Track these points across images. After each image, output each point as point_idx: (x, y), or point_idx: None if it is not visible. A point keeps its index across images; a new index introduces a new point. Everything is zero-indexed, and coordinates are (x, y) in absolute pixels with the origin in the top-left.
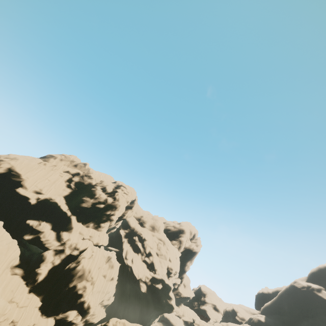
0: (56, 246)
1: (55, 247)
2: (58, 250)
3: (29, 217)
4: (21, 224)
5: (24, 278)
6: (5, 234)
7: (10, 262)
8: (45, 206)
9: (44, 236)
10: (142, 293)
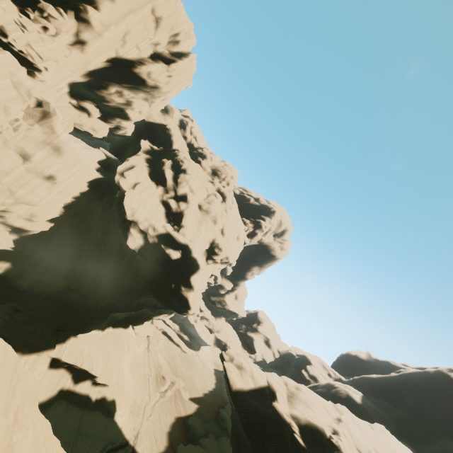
0: None
1: None
2: None
3: None
4: None
5: None
6: None
7: None
8: None
9: None
10: (133, 254)
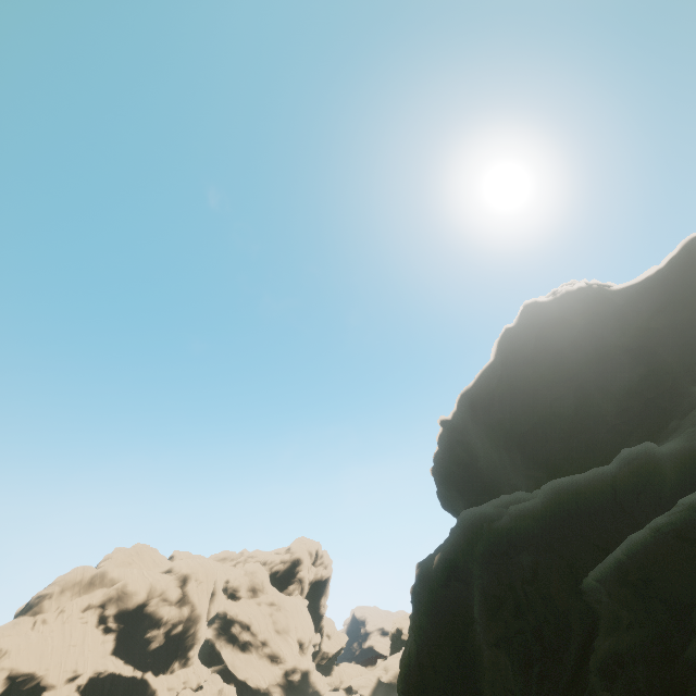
0: None
1: None
2: None
3: None
4: None
5: None
6: None
7: None
8: (96, 691)
9: None
10: None
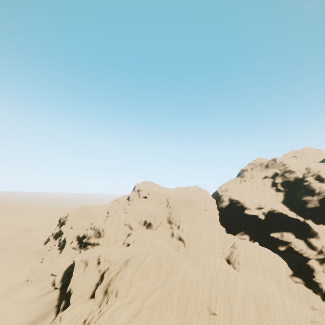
0: (315, 255)
1: (314, 256)
2: (320, 259)
3: (269, 230)
4: (267, 237)
5: (307, 286)
6: (265, 250)
7: (285, 273)
8: (273, 218)
9: (294, 246)
10: None
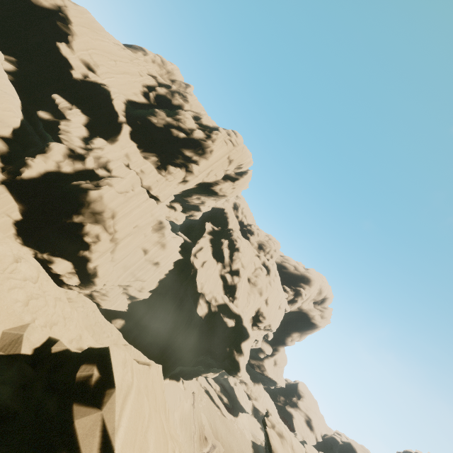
0: (76, 147)
1: (72, 146)
2: (76, 153)
3: (61, 93)
4: (47, 99)
5: (4, 159)
6: (5, 81)
7: None
8: (91, 91)
9: (66, 124)
10: (198, 318)
